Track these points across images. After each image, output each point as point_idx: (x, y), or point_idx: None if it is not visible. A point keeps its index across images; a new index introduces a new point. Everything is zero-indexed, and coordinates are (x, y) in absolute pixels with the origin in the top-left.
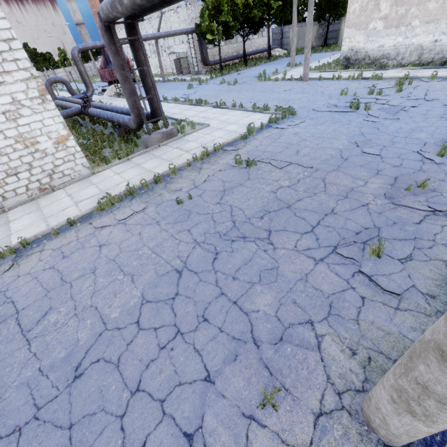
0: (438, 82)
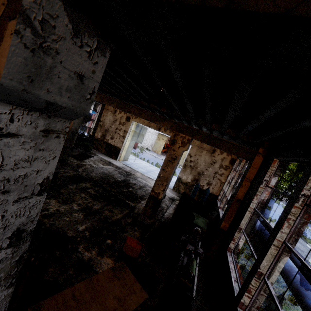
0: None
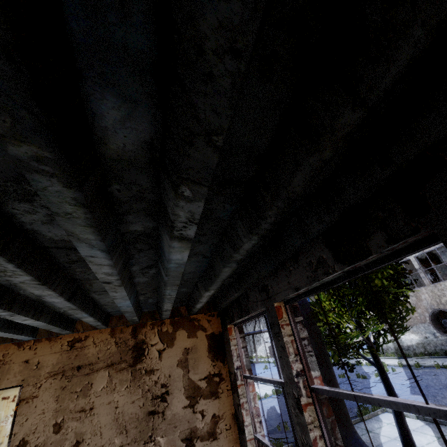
0: (418, 369)
